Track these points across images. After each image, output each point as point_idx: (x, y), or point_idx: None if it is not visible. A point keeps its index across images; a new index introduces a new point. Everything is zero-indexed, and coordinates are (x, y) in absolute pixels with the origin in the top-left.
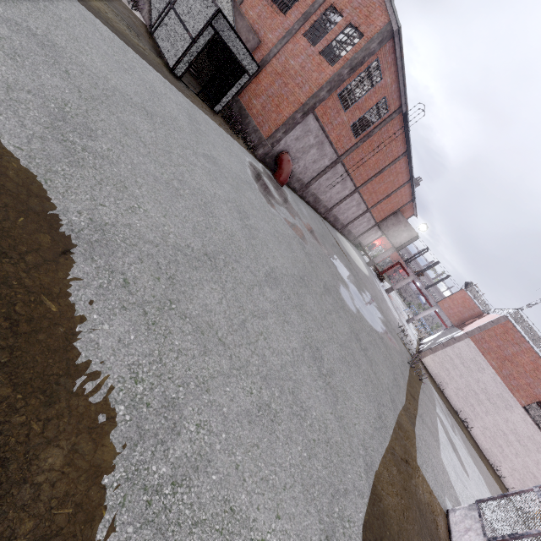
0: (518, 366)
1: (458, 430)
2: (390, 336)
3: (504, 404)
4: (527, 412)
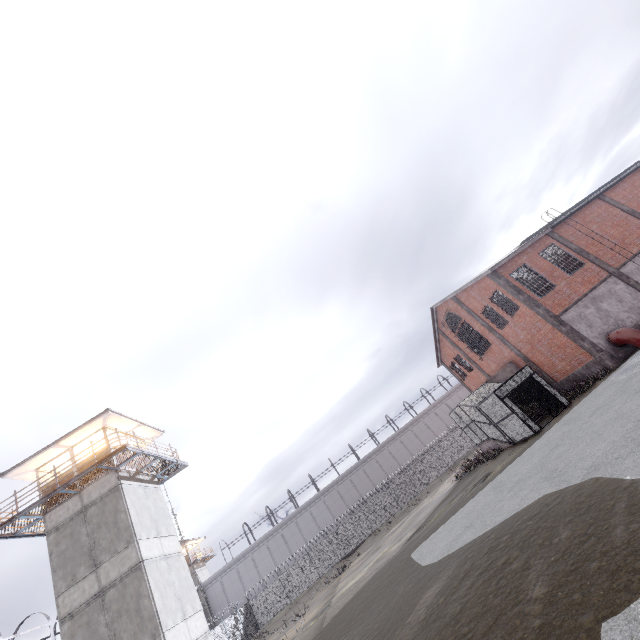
0: None
1: None
2: None
3: None
4: None
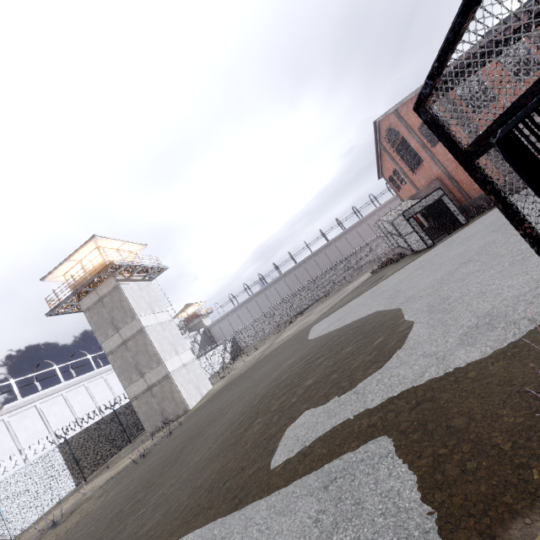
0: None
1: None
2: None
3: None
4: None
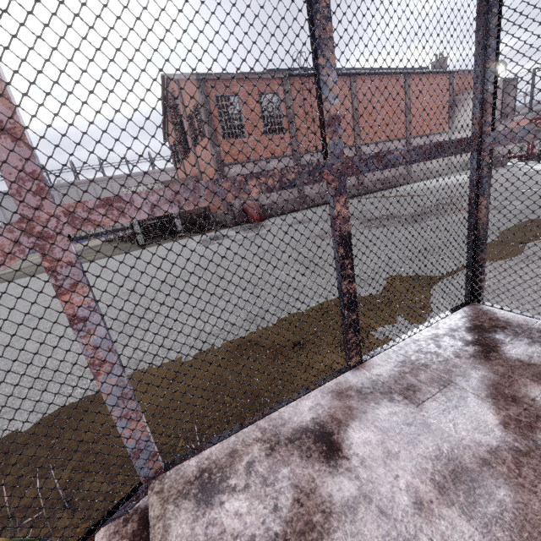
0: None
1: None
2: None
3: None
4: None
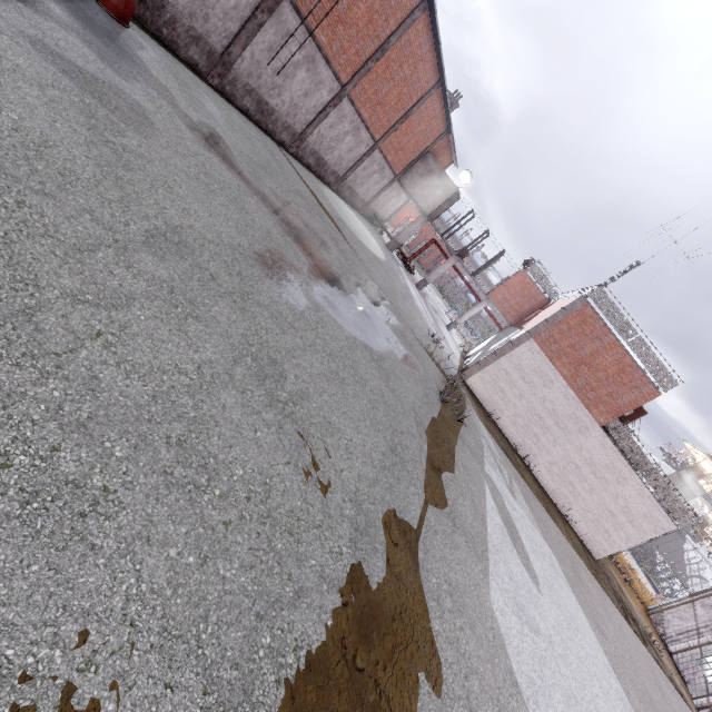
0: (598, 371)
1: (518, 483)
2: (405, 353)
3: (577, 427)
4: (607, 433)
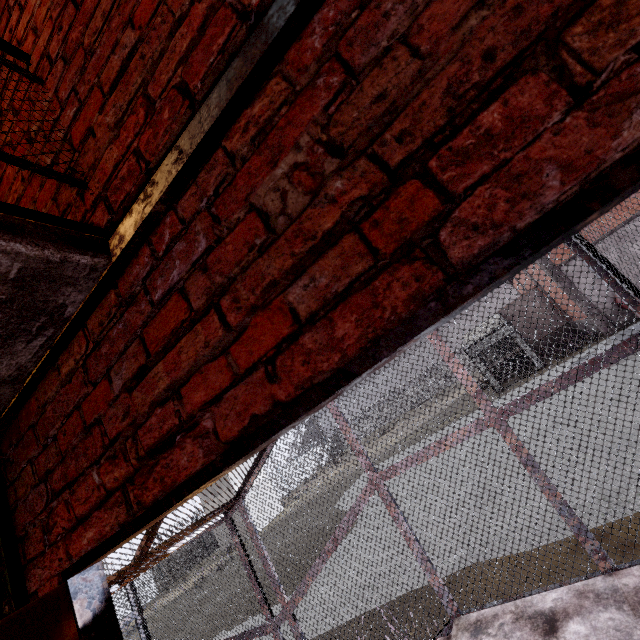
0: None
1: None
2: None
3: None
4: None
